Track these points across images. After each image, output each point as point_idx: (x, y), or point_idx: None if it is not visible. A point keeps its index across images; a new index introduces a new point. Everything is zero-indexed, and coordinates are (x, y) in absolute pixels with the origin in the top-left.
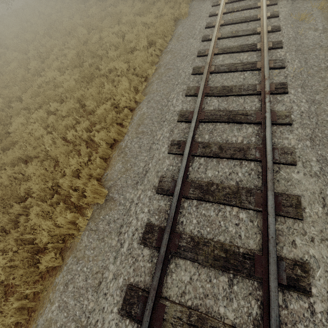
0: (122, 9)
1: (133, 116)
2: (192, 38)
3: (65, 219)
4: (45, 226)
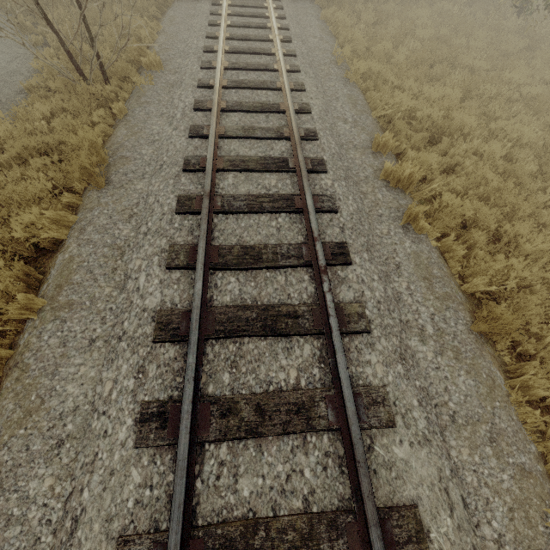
0: None
1: None
2: None
3: (156, 0)
4: (139, 4)
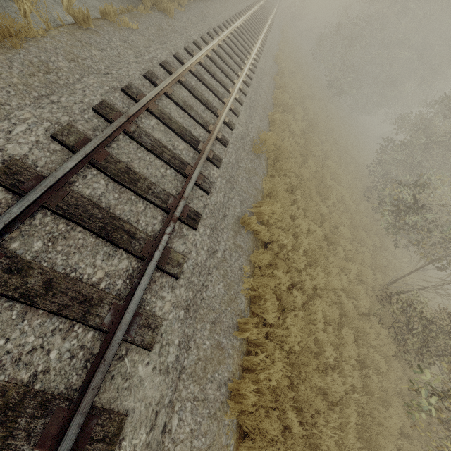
0: None
1: None
2: None
3: None
4: None
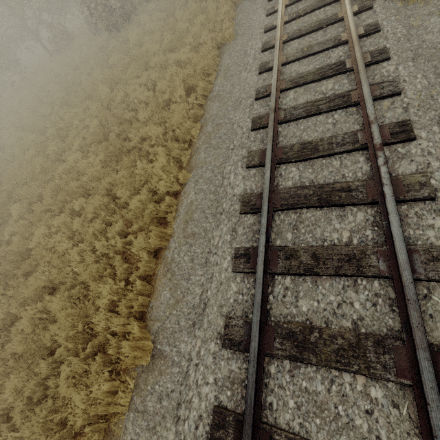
0: (149, 49)
1: (178, 205)
2: (245, 70)
3: (102, 390)
4: (77, 399)
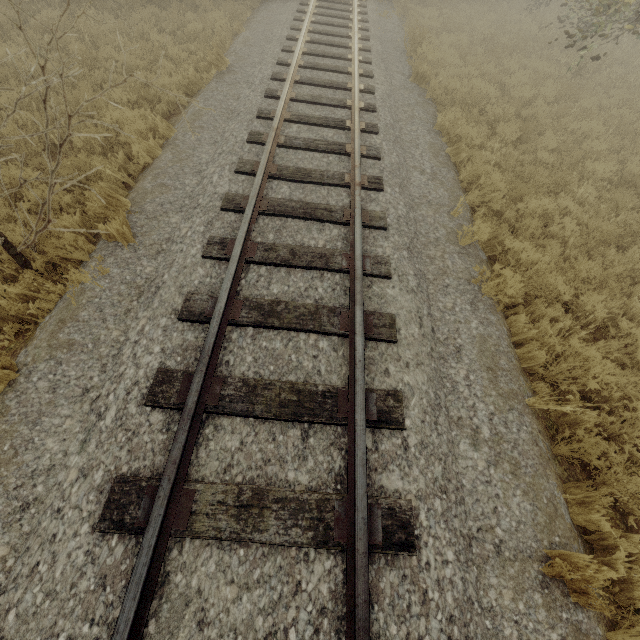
0: None
1: (232, 42)
2: (289, 2)
3: (185, 76)
4: (158, 81)
